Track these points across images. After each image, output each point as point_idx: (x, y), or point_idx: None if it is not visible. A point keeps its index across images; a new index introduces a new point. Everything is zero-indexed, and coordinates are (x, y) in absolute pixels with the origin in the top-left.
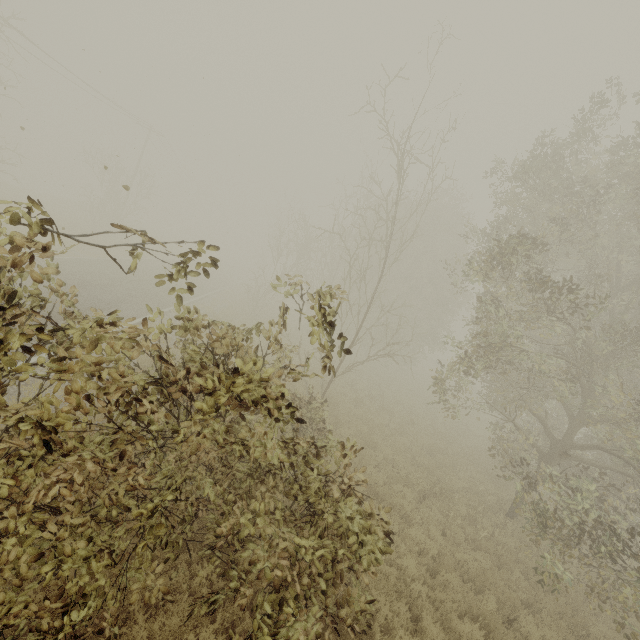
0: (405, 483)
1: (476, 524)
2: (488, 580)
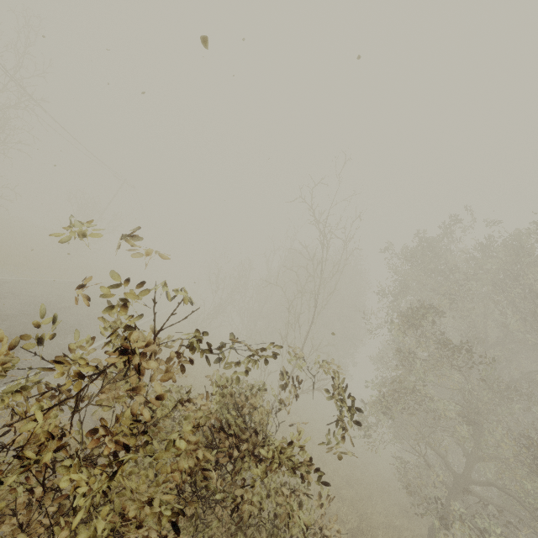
0: (338, 521)
1: None
2: None
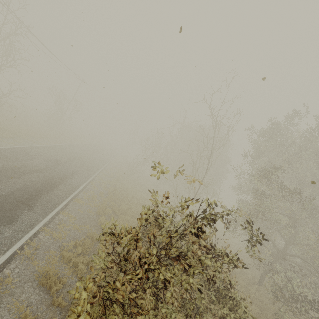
0: None
1: (247, 290)
2: (261, 318)
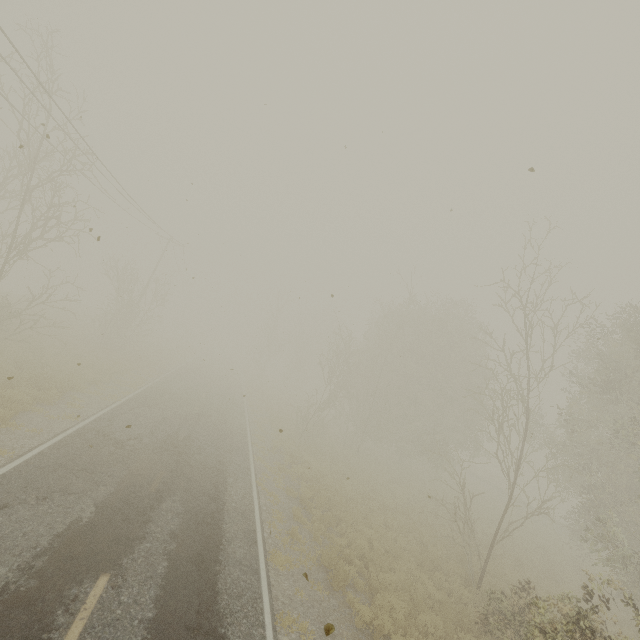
0: None
1: None
2: None
